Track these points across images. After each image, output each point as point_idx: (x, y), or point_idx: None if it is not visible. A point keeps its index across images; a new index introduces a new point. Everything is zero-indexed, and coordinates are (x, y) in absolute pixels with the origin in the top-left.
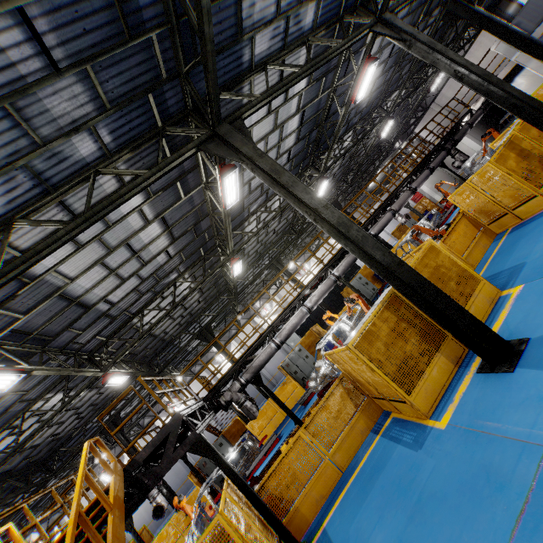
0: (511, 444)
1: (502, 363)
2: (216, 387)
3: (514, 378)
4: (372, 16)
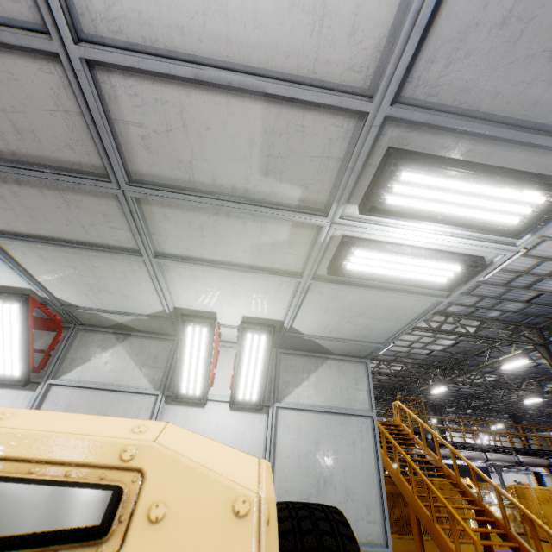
0: None
1: None
2: None
3: None
4: None
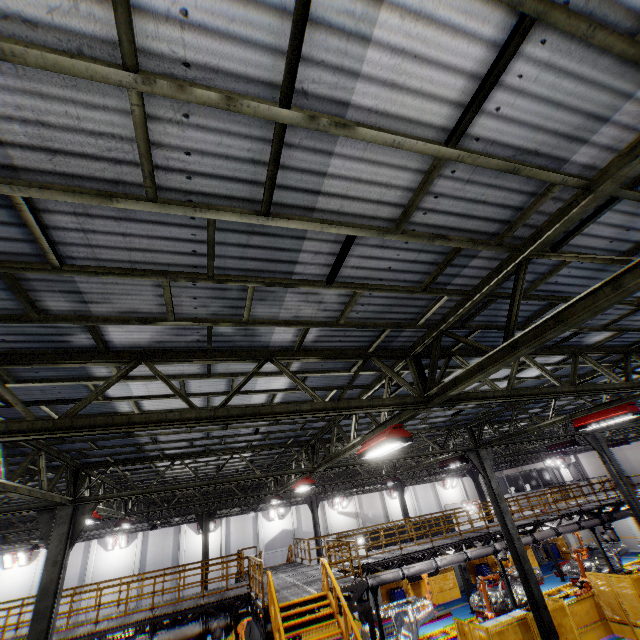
0: None
1: None
2: (346, 570)
3: None
4: None
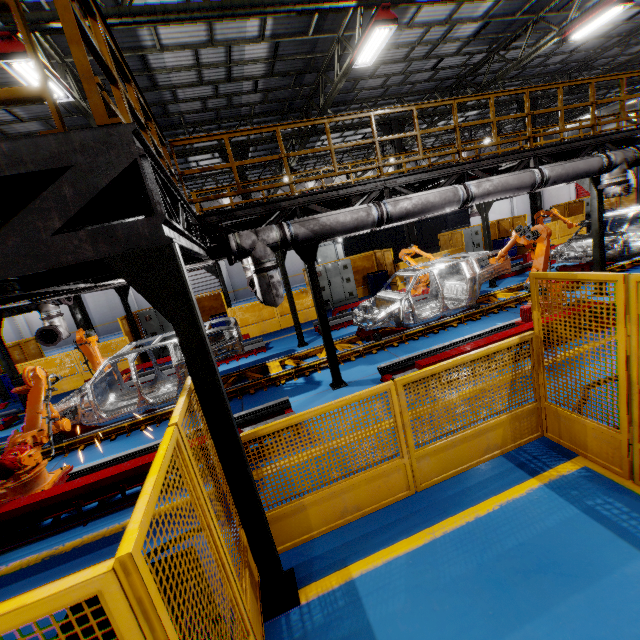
0: None
1: None
2: (232, 214)
3: None
4: None
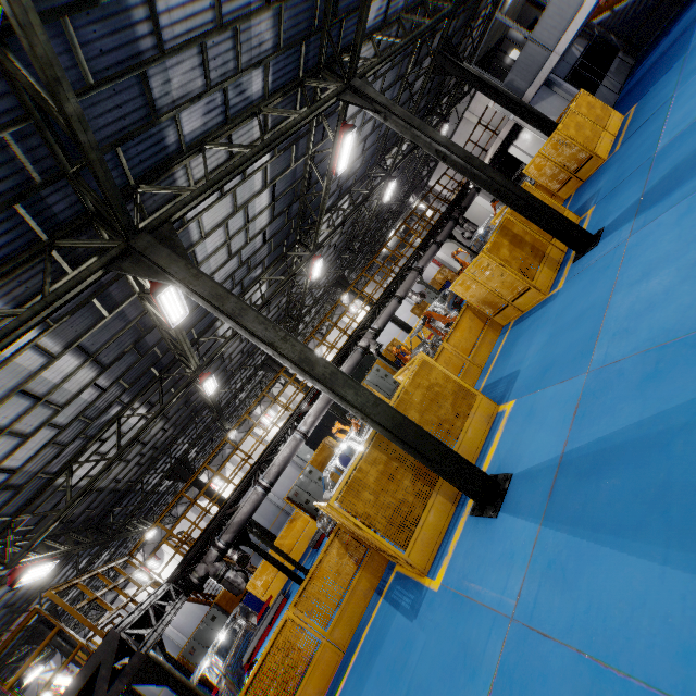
0: (486, 614)
1: (490, 505)
2: (186, 559)
3: (497, 526)
4: (339, 80)
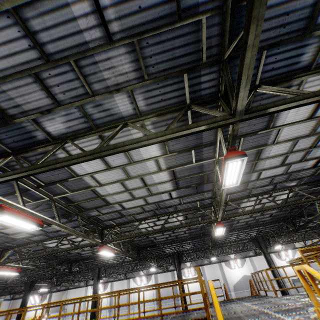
0: None
1: None
2: None
3: None
4: None
